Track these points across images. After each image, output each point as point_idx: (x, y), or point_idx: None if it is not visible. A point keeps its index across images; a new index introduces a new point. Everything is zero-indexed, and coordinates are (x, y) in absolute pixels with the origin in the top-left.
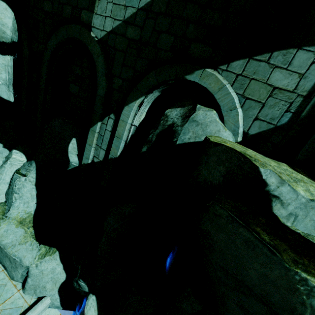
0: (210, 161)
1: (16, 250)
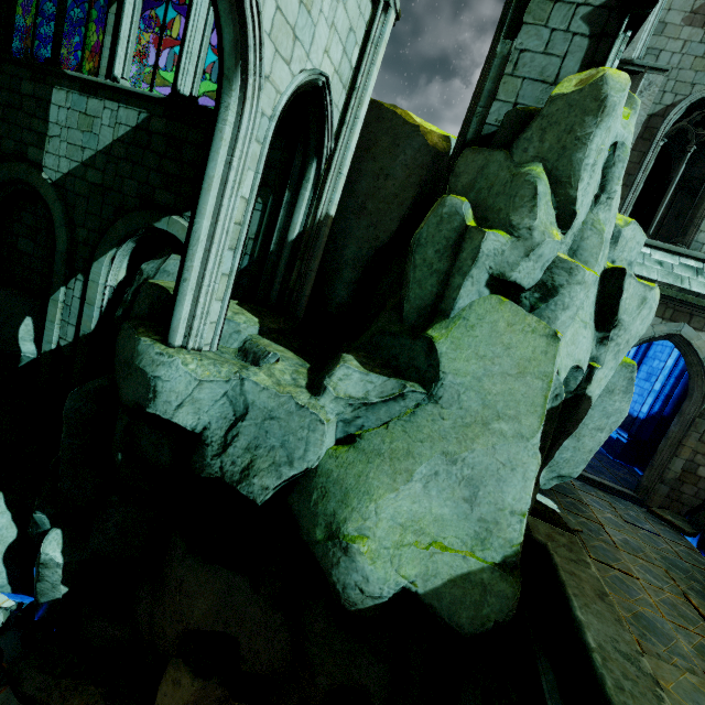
0: (141, 298)
1: None
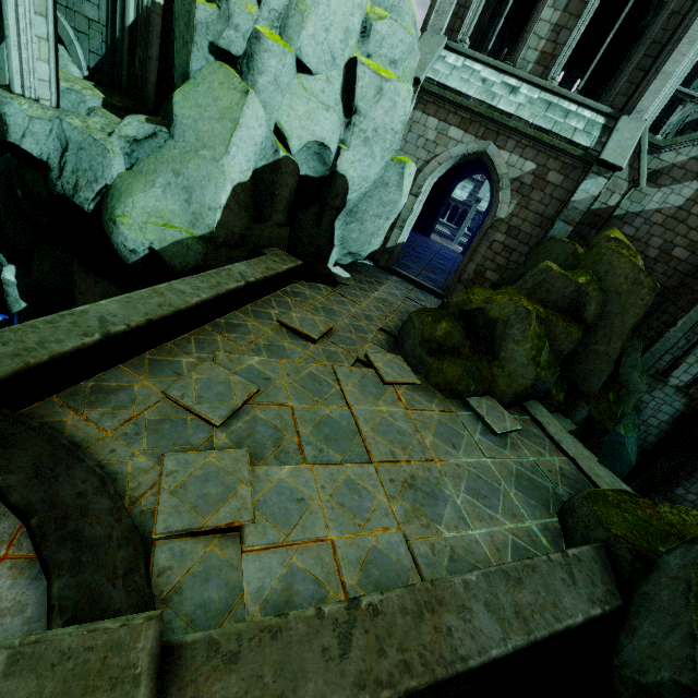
0: None
1: None
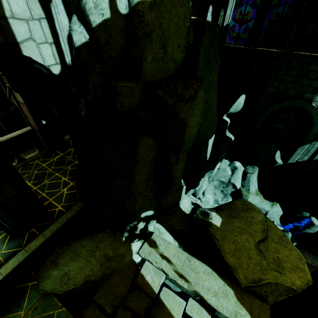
0: None
1: (260, 205)
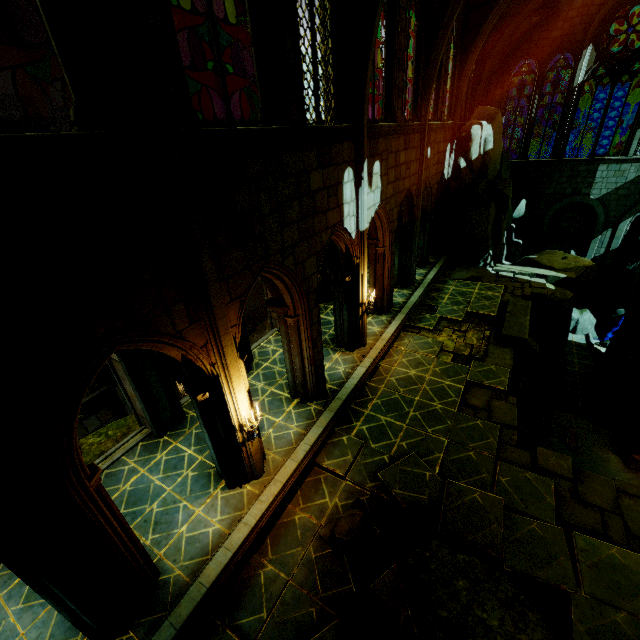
0: None
1: None
